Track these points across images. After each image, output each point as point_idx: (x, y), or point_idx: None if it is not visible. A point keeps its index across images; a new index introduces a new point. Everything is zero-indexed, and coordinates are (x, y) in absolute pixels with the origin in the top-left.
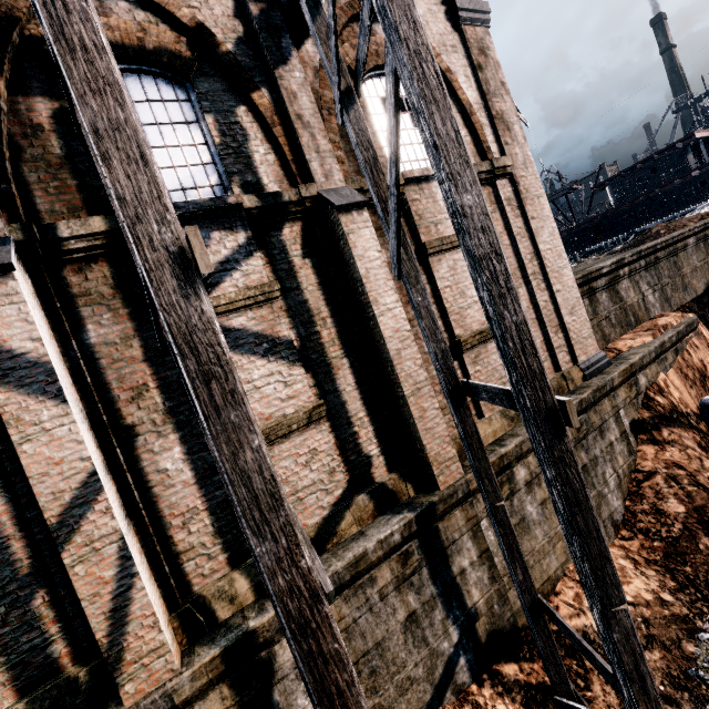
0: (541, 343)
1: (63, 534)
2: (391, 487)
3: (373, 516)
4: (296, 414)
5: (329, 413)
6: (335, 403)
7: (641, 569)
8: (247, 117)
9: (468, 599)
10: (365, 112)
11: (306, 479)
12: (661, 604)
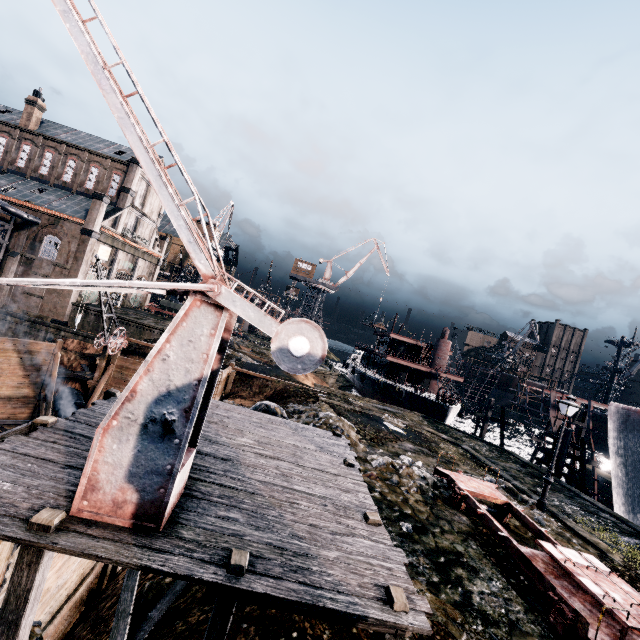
0: (50, 308)
1: None
2: None
3: None
4: None
5: None
6: None
7: None
8: (15, 234)
9: None
10: (41, 242)
11: None
12: None
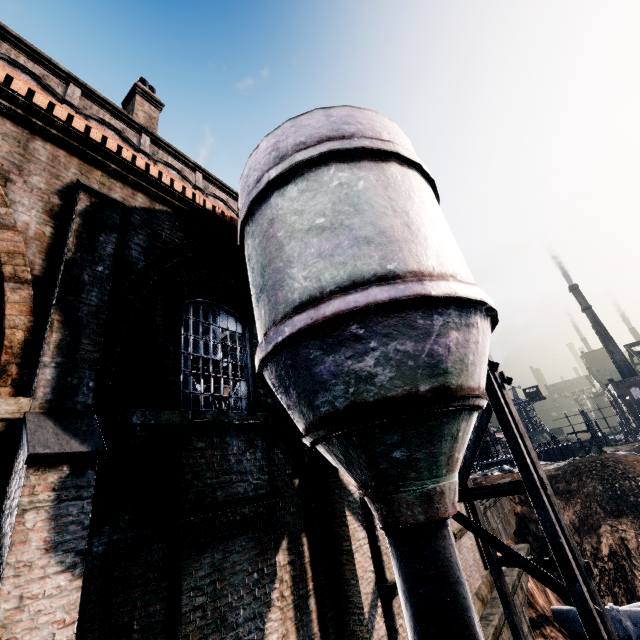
0: (475, 546)
1: (370, 628)
2: None
3: None
4: None
5: None
6: None
7: None
8: None
9: None
10: None
11: None
12: None
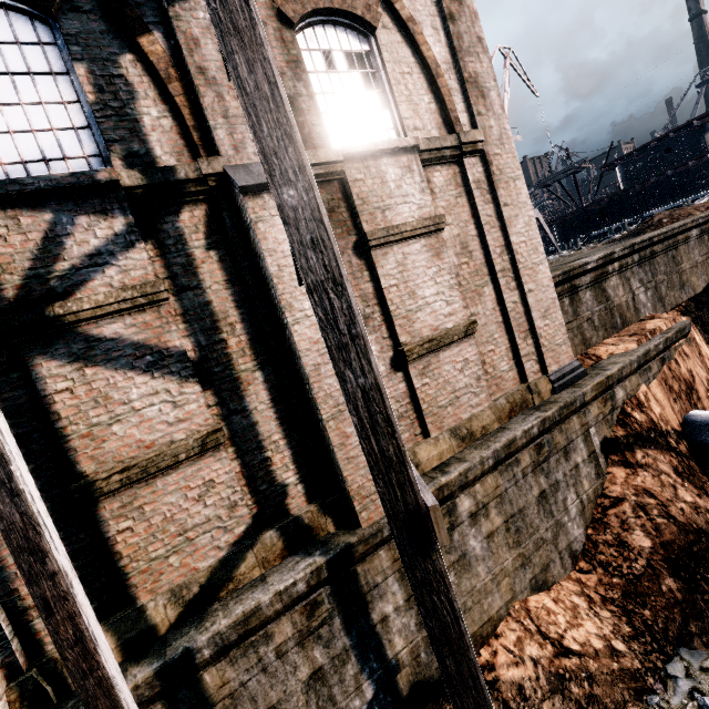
0: (506, 351)
1: None
2: (307, 522)
3: (282, 556)
4: (184, 442)
5: (234, 437)
6: (242, 425)
7: (596, 610)
8: (135, 69)
9: (388, 649)
10: (298, 68)
11: (198, 515)
12: (612, 654)
